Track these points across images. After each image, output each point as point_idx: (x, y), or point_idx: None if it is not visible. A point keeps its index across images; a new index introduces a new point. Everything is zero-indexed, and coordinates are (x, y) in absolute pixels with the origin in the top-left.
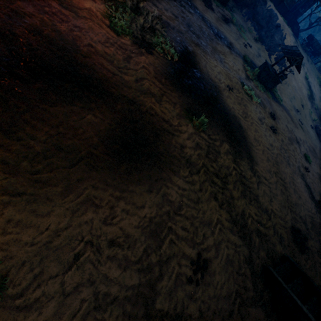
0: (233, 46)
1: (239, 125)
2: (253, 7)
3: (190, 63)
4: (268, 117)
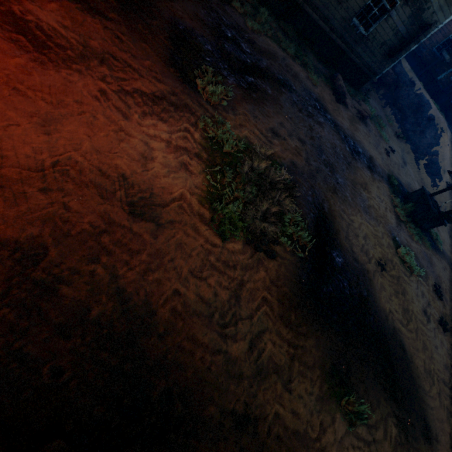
0: (374, 162)
1: (402, 348)
2: (395, 88)
3: (328, 241)
4: (433, 297)
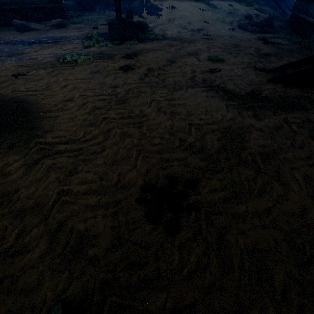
0: (66, 37)
1: (23, 102)
2: None
3: None
4: (117, 62)
